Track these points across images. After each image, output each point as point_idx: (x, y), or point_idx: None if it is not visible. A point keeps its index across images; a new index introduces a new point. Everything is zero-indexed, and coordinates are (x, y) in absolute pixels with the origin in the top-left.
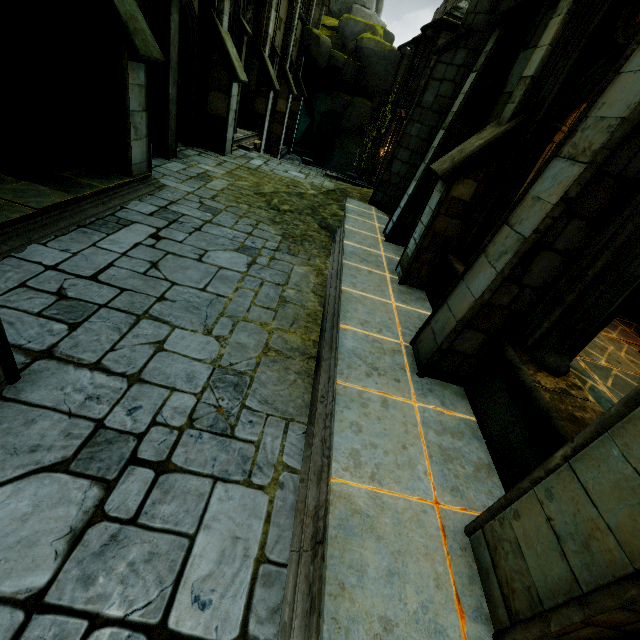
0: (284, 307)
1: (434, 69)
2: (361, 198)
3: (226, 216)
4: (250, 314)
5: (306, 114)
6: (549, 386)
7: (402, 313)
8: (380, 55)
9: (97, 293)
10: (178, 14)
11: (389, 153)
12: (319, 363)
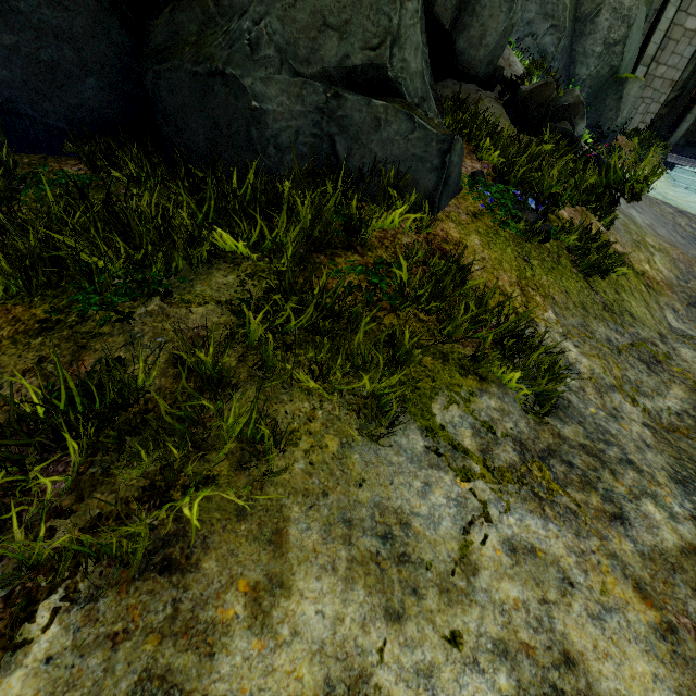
0: None
1: None
2: None
3: None
4: None
5: None
6: None
7: None
8: None
9: None
10: None
11: None
12: None
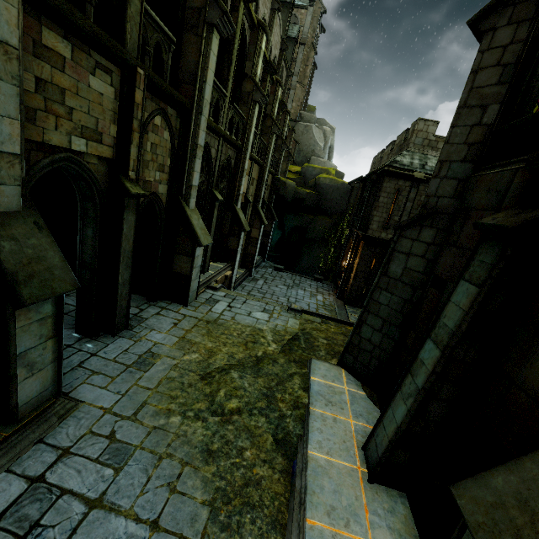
0: None
1: (397, 242)
2: (328, 348)
3: (135, 467)
4: None
5: (278, 228)
6: None
7: None
8: (334, 187)
9: None
10: (135, 214)
11: (351, 264)
12: None
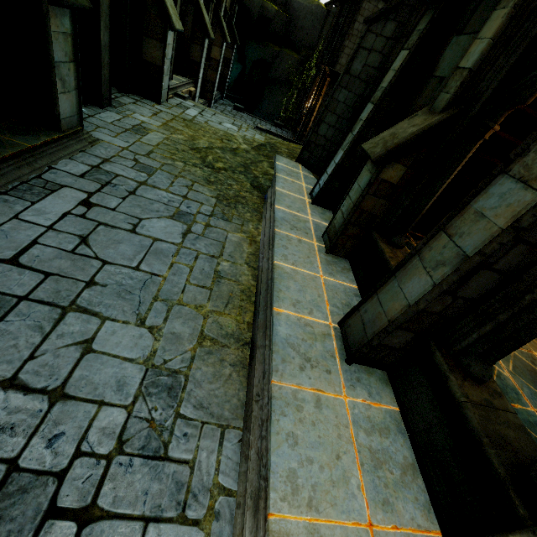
0: (219, 284)
1: (364, 38)
2: (289, 154)
3: (161, 176)
4: (185, 295)
5: (238, 61)
6: (476, 399)
7: (330, 288)
8: (308, 10)
9: (17, 281)
10: None
11: (313, 106)
12: (253, 351)
